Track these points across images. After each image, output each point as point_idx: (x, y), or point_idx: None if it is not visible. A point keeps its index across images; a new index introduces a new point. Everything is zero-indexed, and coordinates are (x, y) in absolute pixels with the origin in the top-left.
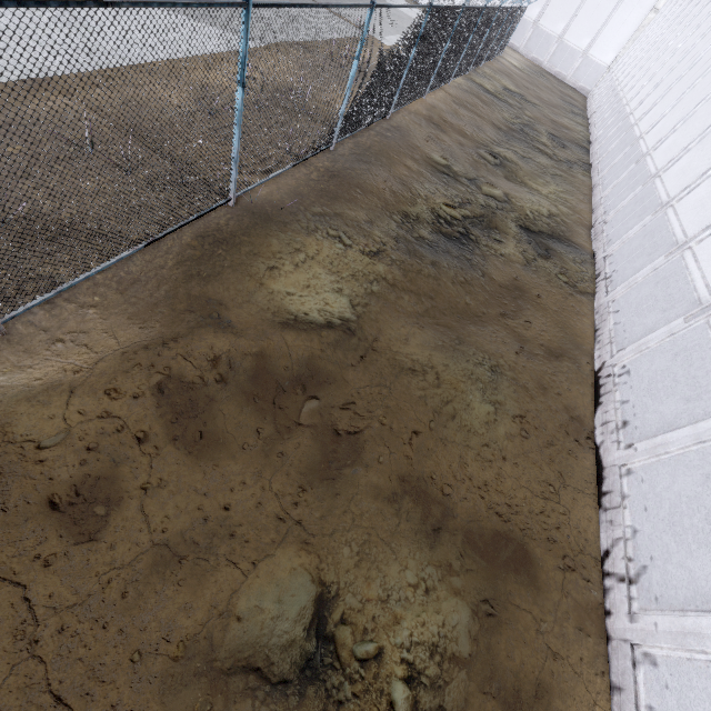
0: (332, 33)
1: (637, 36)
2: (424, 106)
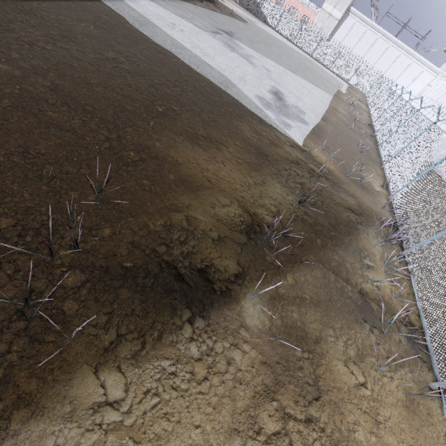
0: (334, 89)
1: (420, 94)
2: (371, 119)
